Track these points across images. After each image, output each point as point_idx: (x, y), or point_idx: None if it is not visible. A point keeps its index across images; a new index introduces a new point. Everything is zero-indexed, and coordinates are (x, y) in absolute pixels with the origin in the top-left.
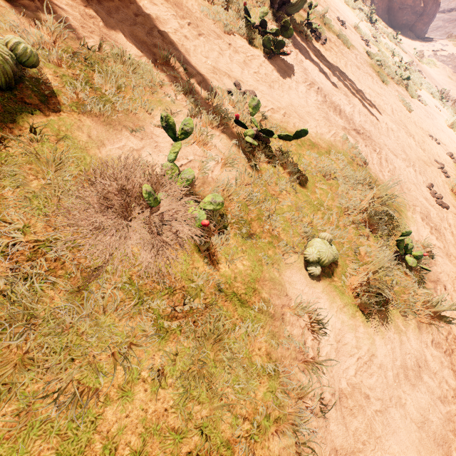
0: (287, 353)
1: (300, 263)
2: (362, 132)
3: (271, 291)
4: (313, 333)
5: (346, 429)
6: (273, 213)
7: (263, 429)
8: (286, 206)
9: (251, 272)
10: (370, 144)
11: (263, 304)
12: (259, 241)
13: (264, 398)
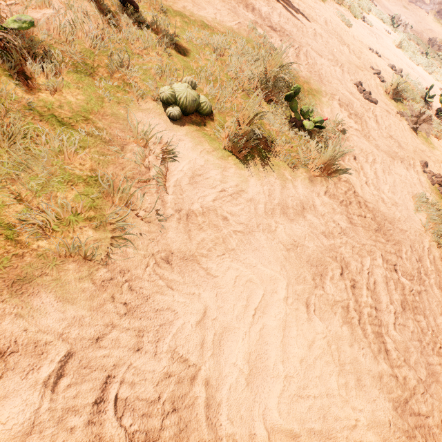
0: (121, 172)
1: (159, 109)
2: (279, 29)
3: (111, 124)
4: (159, 159)
5: (189, 238)
6: (128, 63)
7: (67, 221)
8: (153, 64)
9: (84, 104)
10: (288, 41)
11: (94, 130)
12: (103, 82)
13: (76, 200)
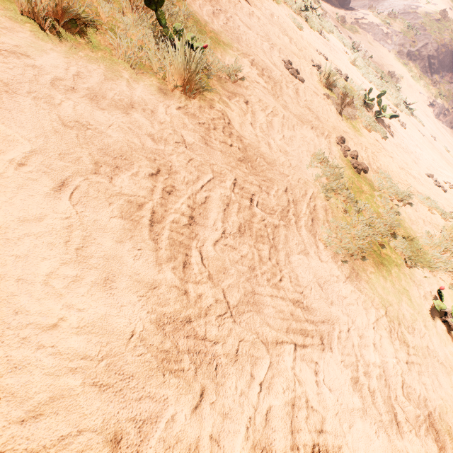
0: None
1: None
2: None
3: None
4: None
5: None
6: None
7: None
8: None
9: None
10: (209, 1)
11: None
12: None
13: None
